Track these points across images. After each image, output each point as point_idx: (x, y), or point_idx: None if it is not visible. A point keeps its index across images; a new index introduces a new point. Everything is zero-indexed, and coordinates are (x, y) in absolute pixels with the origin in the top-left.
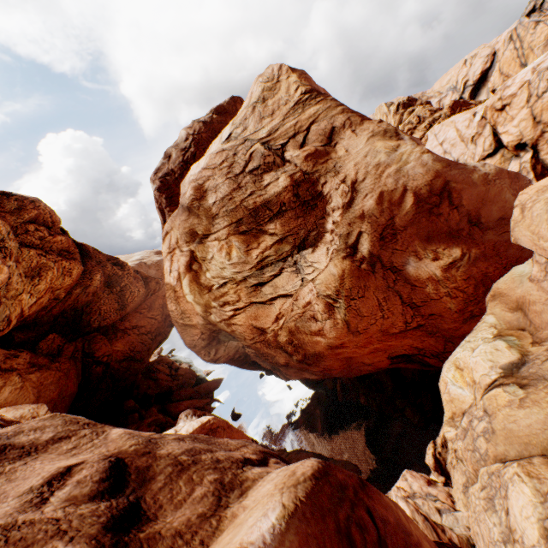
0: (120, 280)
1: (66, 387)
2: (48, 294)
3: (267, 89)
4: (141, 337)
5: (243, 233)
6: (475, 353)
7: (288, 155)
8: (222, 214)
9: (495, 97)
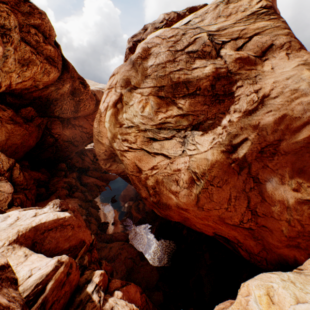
0: (80, 94)
1: (27, 141)
2: (31, 81)
3: None
4: (82, 134)
5: (160, 97)
6: (300, 308)
7: (223, 51)
8: (152, 76)
9: None
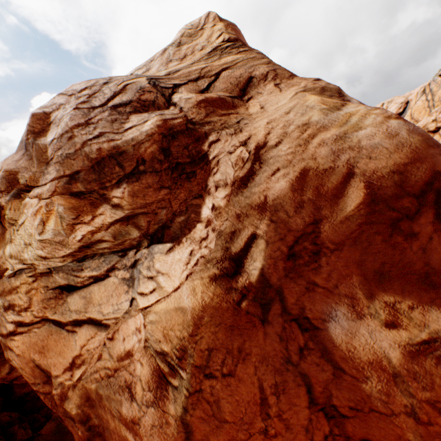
0: None
1: None
2: None
3: (187, 35)
4: None
5: (77, 194)
6: None
7: (177, 96)
8: (55, 159)
9: (429, 118)
